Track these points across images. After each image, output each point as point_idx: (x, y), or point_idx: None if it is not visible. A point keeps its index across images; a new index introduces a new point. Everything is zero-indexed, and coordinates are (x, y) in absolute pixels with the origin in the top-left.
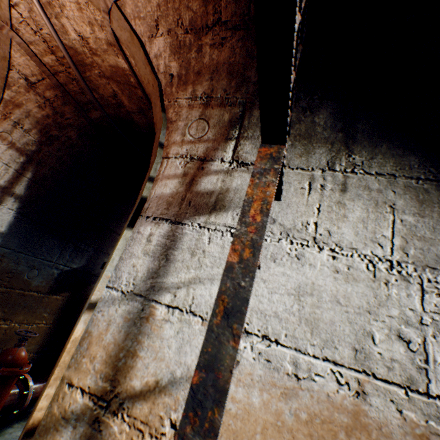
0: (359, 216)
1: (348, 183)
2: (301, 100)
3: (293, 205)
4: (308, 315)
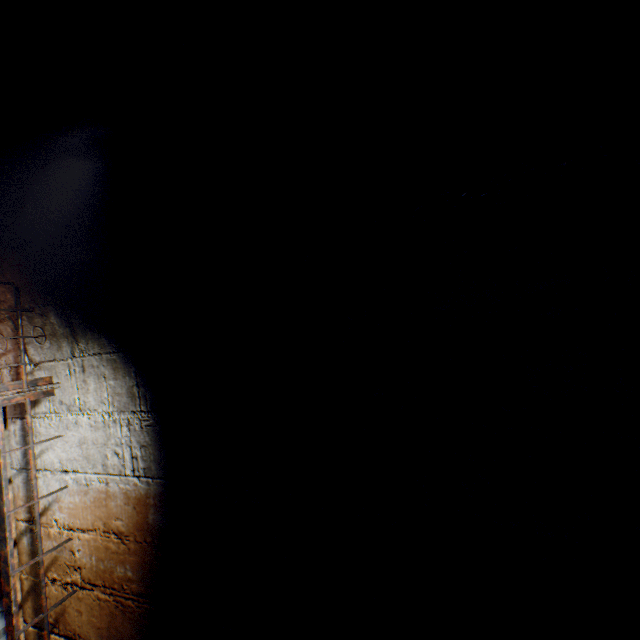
0: (94, 387)
1: (85, 365)
2: (36, 308)
3: (67, 389)
4: (86, 454)
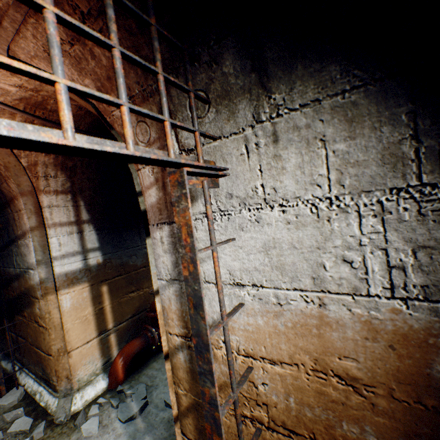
0: (295, 163)
1: (277, 130)
2: (201, 54)
3: (240, 175)
4: (276, 263)
